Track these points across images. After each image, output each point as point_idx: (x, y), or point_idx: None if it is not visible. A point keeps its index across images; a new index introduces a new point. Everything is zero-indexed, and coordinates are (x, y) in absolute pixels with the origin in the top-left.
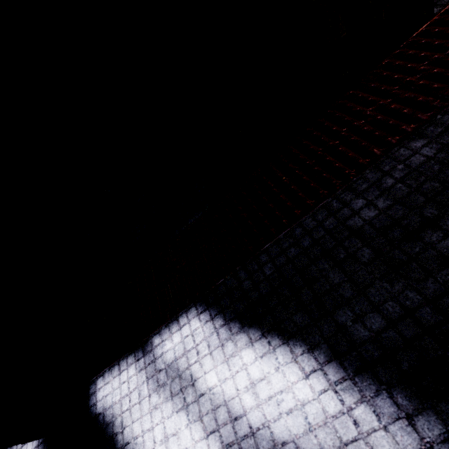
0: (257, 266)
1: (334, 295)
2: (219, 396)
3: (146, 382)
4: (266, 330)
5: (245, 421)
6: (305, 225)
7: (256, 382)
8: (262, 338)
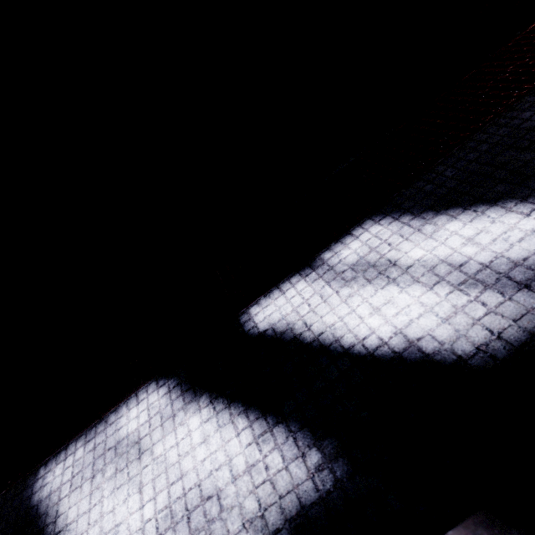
0: (435, 175)
1: (531, 165)
2: (433, 260)
3: (328, 285)
4: (468, 205)
5: (473, 263)
6: (477, 139)
7: (473, 237)
8: (464, 211)
